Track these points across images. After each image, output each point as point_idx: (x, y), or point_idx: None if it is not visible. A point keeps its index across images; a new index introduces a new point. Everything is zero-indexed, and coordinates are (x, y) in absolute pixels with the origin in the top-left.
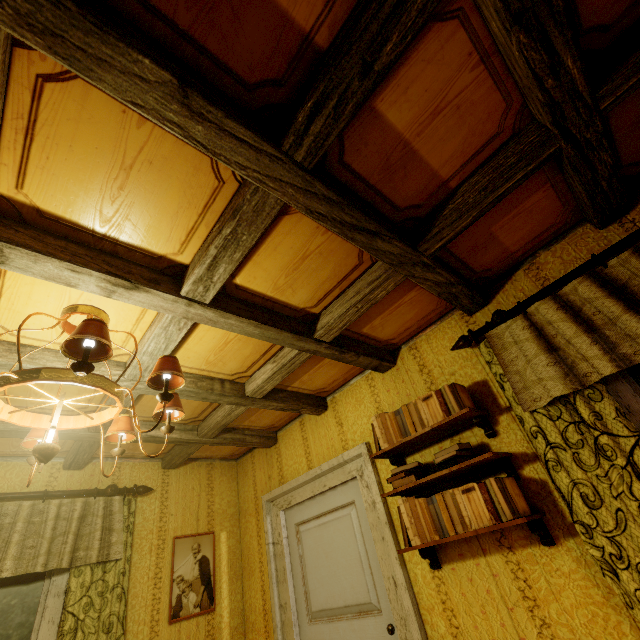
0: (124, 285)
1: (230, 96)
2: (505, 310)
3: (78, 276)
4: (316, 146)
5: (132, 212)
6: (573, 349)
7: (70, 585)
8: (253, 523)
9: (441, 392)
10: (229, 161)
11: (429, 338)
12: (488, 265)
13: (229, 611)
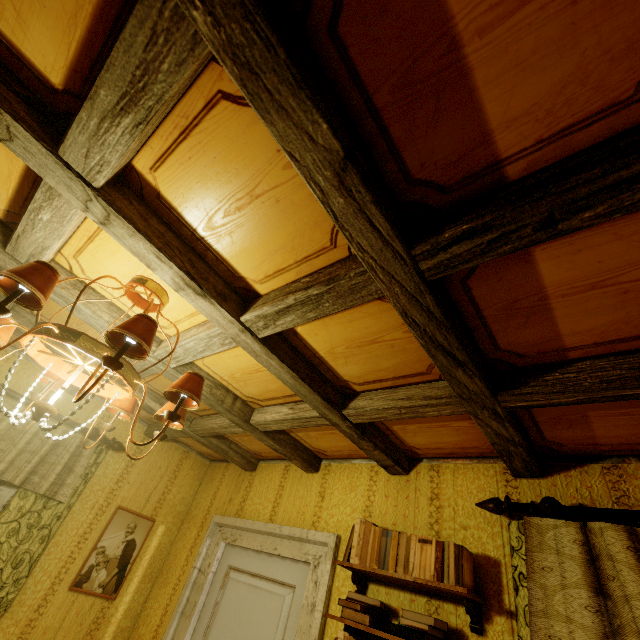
0: (195, 288)
1: (387, 180)
2: (561, 504)
3: (160, 263)
4: (448, 264)
5: (237, 231)
6: (629, 612)
7: (11, 503)
8: (193, 534)
9: (443, 546)
10: (352, 239)
11: (457, 470)
12: (563, 440)
13: (126, 608)
